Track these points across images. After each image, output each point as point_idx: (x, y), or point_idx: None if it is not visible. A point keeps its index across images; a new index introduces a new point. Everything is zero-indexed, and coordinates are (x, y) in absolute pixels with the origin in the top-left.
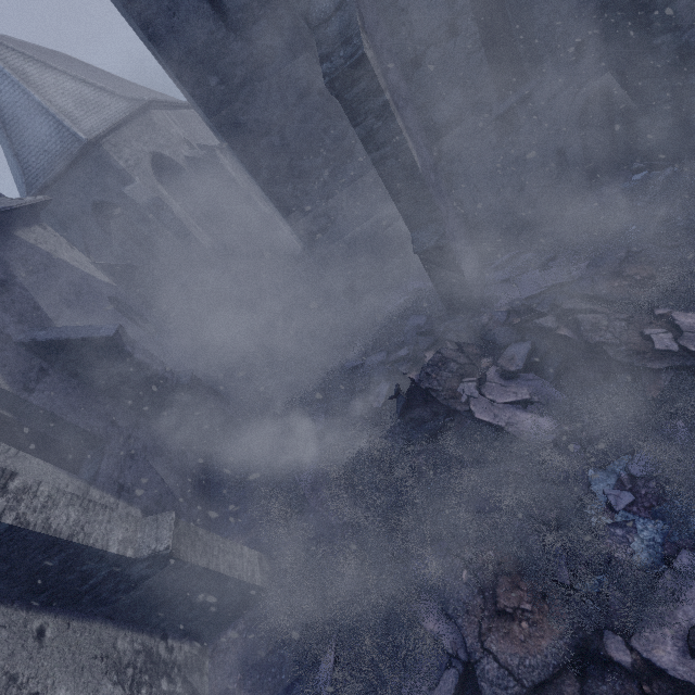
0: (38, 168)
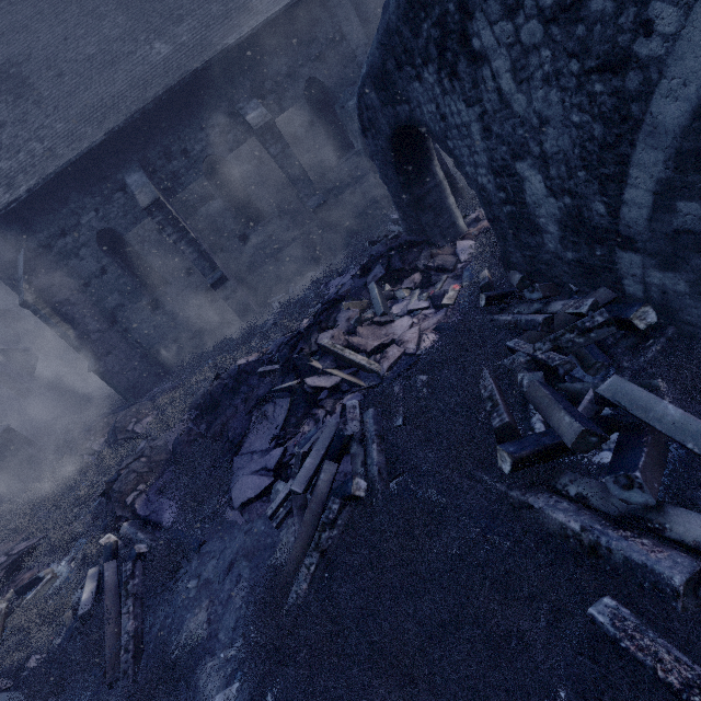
0: None
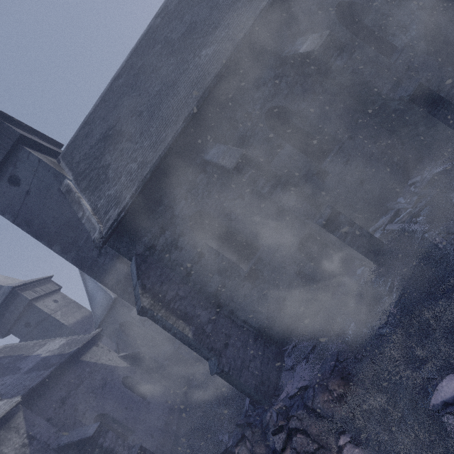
0: (99, 314)
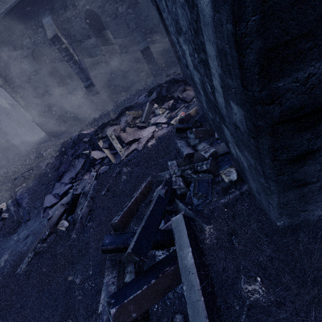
0: None
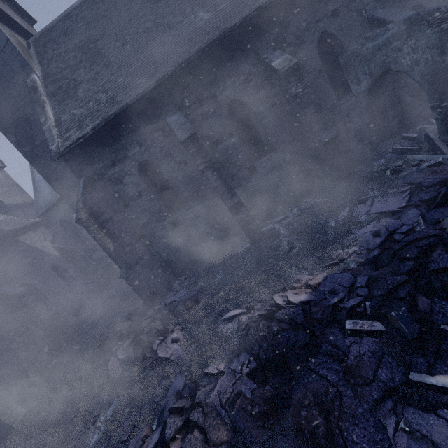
0: (41, 206)
